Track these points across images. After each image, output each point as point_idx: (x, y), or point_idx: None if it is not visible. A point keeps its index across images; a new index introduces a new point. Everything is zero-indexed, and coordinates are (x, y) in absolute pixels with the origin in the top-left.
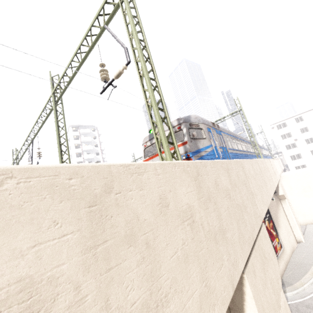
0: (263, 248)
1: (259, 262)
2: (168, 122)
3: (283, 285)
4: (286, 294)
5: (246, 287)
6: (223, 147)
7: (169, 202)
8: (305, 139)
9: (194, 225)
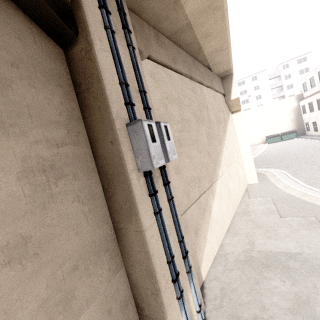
0: None
1: None
2: None
3: None
4: None
5: (233, 79)
6: None
7: None
8: (256, 96)
9: None
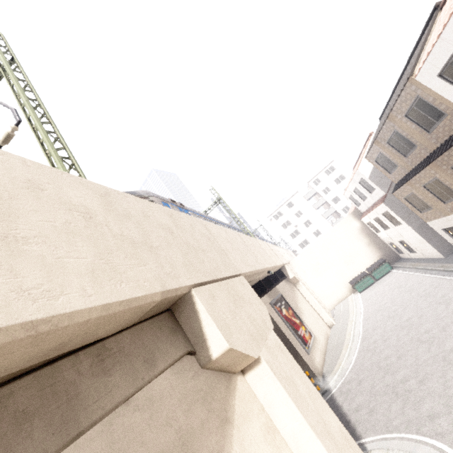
0: (237, 290)
1: (227, 295)
2: (77, 167)
3: (325, 378)
4: (329, 384)
5: (197, 303)
6: None
7: (46, 190)
8: (304, 223)
9: (92, 221)
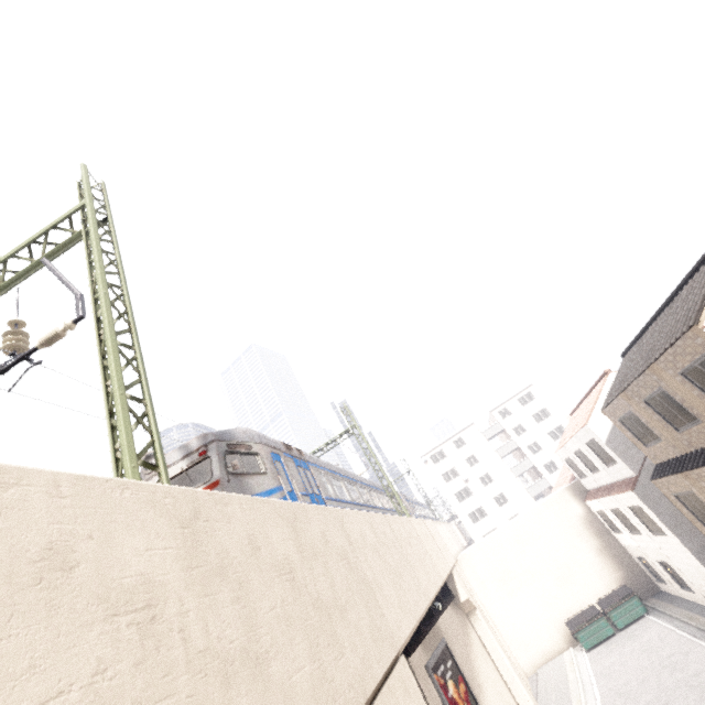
0: None
1: None
2: (151, 423)
3: None
4: None
5: None
6: (314, 495)
7: (80, 562)
8: (480, 477)
9: (154, 629)
